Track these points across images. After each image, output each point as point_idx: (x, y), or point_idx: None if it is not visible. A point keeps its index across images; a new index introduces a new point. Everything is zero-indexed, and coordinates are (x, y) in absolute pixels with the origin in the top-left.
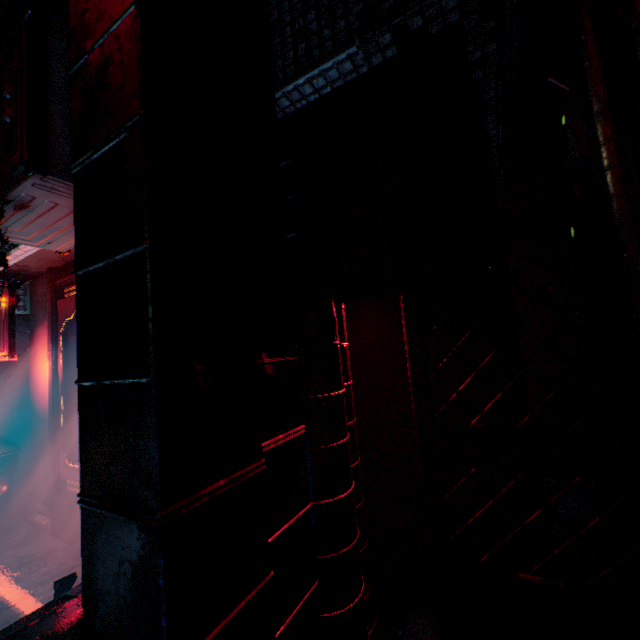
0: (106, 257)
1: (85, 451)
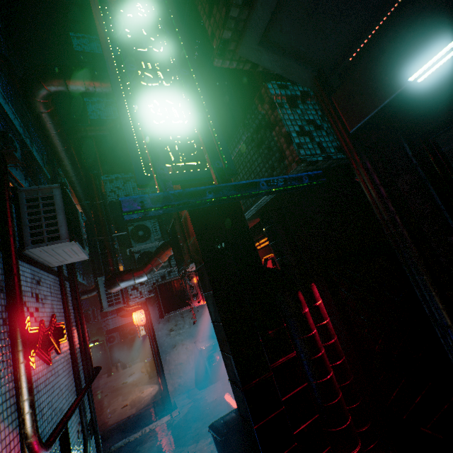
0: (216, 321)
1: (226, 369)
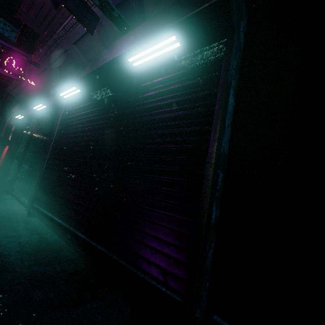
0: None
1: None
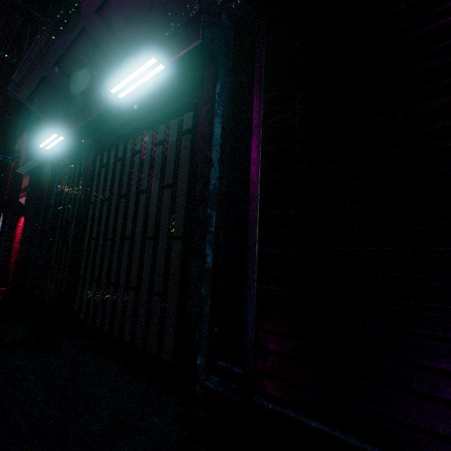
0: None
1: None
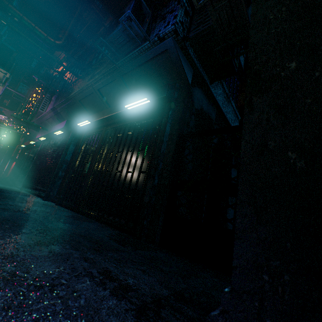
0: None
1: None
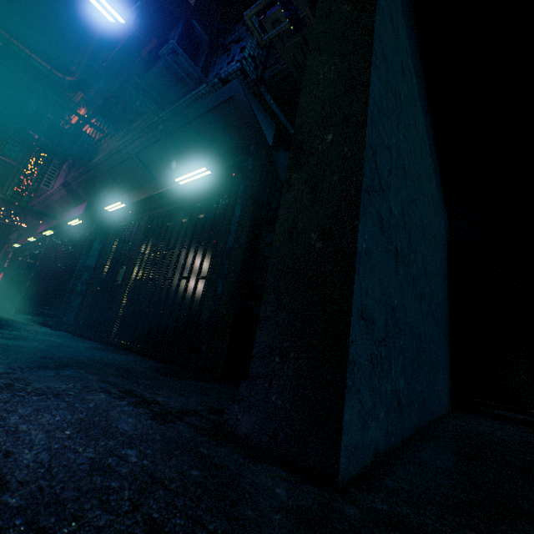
0: None
1: None
